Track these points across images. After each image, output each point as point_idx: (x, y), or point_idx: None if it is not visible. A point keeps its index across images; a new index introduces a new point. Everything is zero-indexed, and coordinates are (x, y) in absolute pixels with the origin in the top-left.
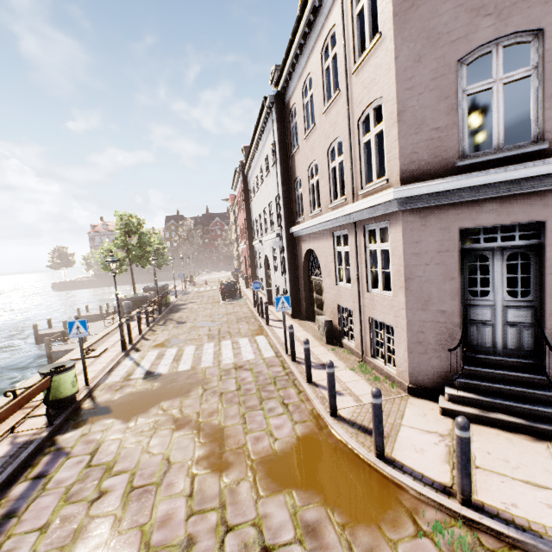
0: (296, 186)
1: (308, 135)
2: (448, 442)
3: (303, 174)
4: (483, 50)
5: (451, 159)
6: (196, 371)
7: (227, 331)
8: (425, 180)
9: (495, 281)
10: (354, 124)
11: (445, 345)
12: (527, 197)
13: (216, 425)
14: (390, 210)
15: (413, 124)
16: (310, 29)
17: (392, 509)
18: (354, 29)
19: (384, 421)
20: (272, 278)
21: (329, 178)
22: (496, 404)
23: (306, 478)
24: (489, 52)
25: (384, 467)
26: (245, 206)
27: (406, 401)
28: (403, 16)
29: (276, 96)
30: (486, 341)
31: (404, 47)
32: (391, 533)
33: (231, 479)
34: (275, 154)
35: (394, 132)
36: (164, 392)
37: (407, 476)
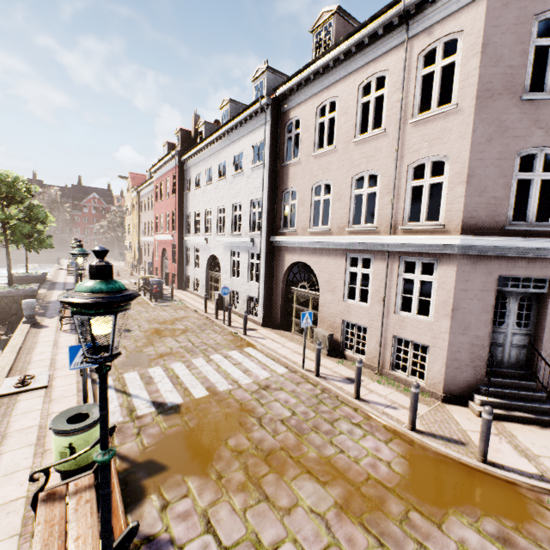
0: (284, 196)
1: (320, 154)
2: (505, 440)
3: (302, 188)
4: (532, 151)
5: (501, 222)
6: (220, 396)
7: (202, 342)
8: (480, 234)
9: (509, 315)
10: (403, 167)
11: (475, 362)
12: (544, 261)
13: (318, 459)
14: (446, 251)
15: (478, 188)
16: (345, 58)
17: (527, 503)
18: (417, 86)
19: (451, 429)
20: (225, 281)
21: (350, 203)
22: (513, 405)
23: (451, 494)
24: (535, 153)
25: (495, 470)
26: (178, 195)
27: (446, 408)
28: (483, 102)
29: (273, 99)
30: (497, 357)
31: (480, 125)
32: (546, 523)
33: (398, 515)
34: (264, 158)
35: (460, 189)
36: (210, 428)
37: (513, 474)
